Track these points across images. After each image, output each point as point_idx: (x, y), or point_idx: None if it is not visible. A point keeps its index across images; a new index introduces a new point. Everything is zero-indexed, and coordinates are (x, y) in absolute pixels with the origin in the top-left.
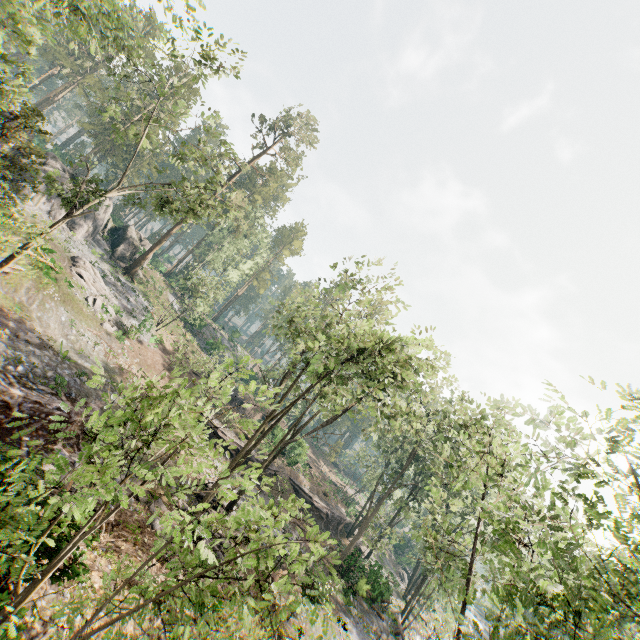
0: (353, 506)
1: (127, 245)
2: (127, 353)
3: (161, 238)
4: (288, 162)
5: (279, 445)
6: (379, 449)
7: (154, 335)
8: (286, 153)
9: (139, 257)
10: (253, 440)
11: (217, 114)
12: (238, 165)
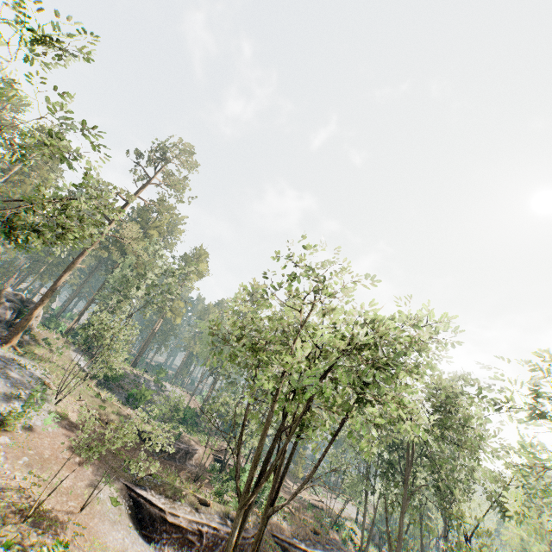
0: (343, 526)
1: (3, 310)
2: (5, 456)
3: (47, 291)
4: (175, 188)
5: (264, 520)
6: (354, 450)
7: (52, 411)
8: (171, 180)
9: (21, 320)
10: (230, 547)
11: (69, 95)
12: (124, 199)
